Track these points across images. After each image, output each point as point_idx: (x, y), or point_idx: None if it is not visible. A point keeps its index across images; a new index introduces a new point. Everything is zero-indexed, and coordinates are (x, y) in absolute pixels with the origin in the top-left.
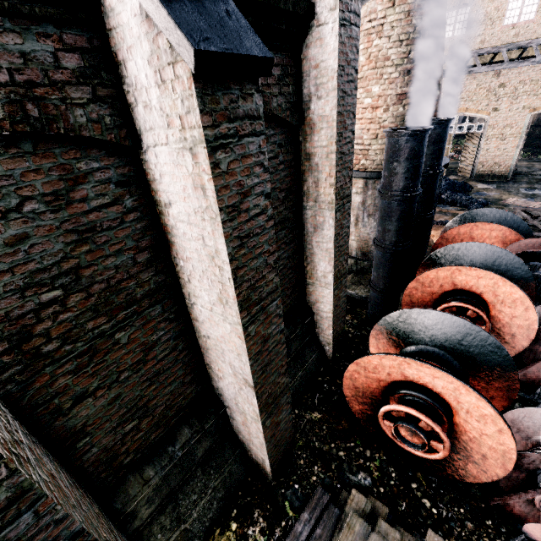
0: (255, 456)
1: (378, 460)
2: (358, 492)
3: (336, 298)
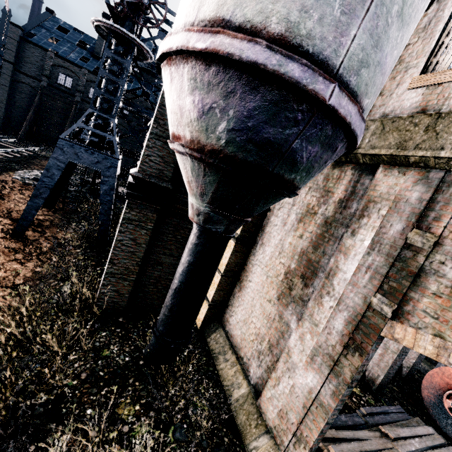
0: (372, 374)
1: (430, 423)
2: (420, 419)
3: None
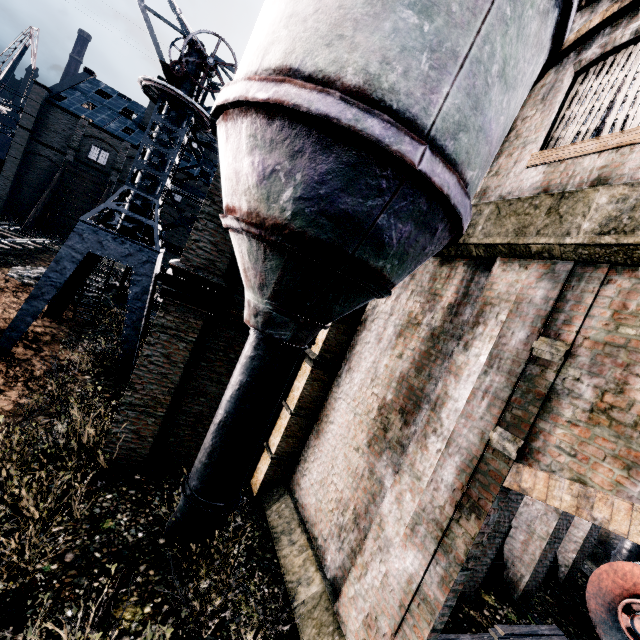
0: (513, 573)
1: None
2: None
3: (590, 532)
